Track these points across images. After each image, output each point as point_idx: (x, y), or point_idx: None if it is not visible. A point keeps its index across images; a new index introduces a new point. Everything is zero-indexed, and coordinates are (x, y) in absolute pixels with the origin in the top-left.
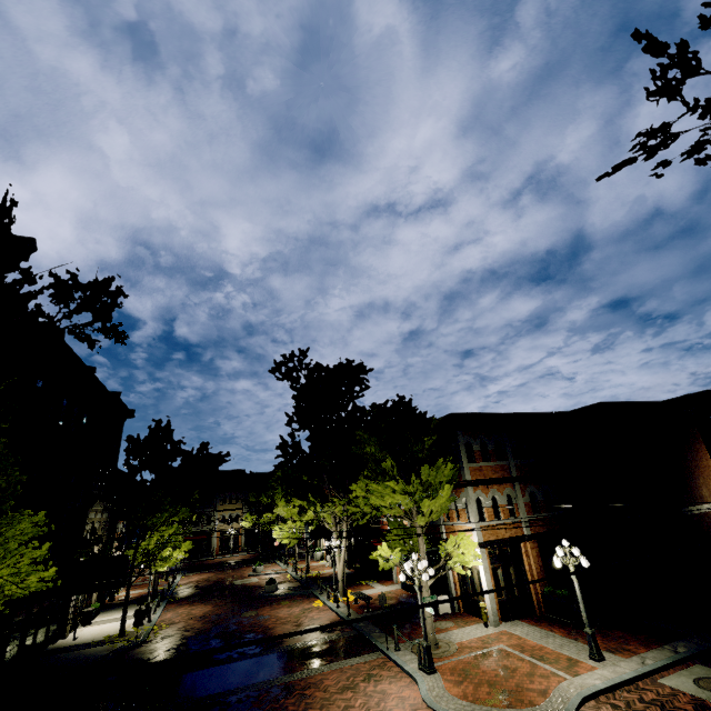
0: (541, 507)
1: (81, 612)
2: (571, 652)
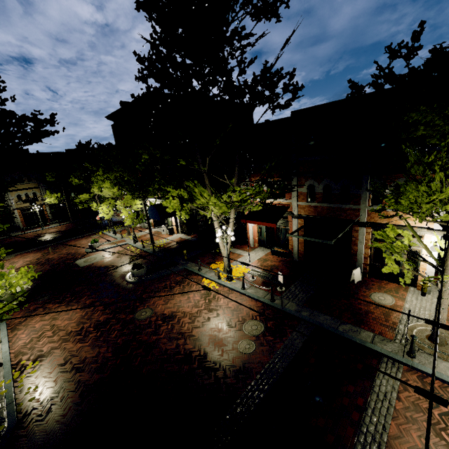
0: None
1: None
2: None
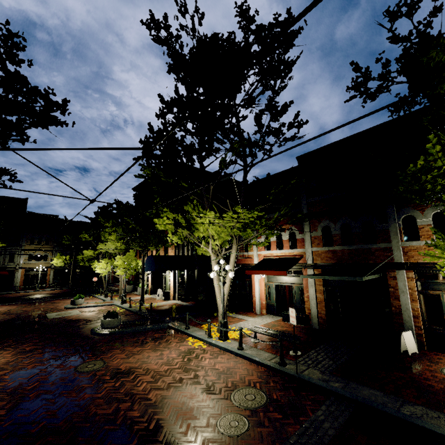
0: None
1: None
2: None
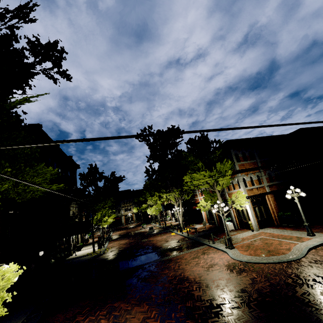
0: (274, 179)
1: (76, 246)
2: (297, 235)
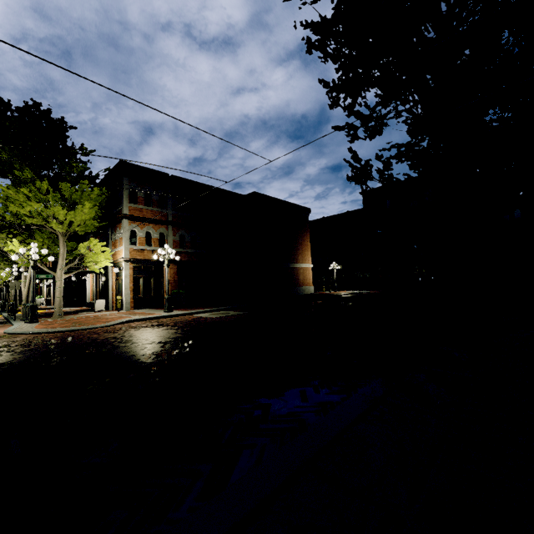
0: (187, 245)
1: None
2: (157, 312)
